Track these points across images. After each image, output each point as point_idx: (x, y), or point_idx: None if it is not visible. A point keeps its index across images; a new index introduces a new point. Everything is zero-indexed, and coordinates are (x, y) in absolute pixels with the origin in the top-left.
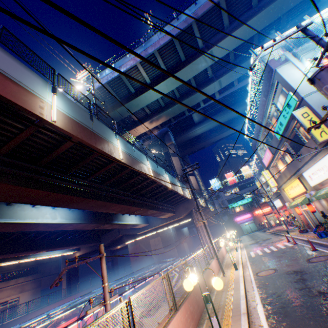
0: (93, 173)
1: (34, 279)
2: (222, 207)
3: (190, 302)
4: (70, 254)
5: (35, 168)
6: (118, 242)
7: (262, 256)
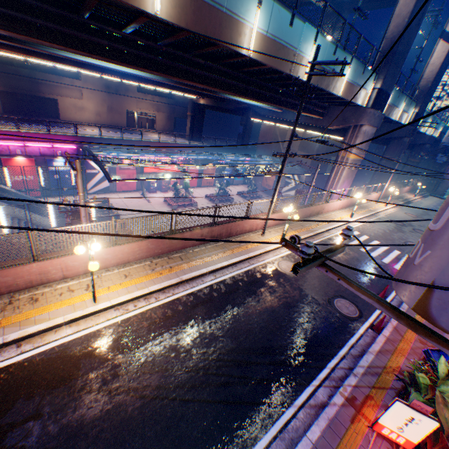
0: (129, 22)
1: (168, 105)
2: None
3: (155, 243)
4: (195, 98)
5: (22, 1)
6: (242, 113)
7: None
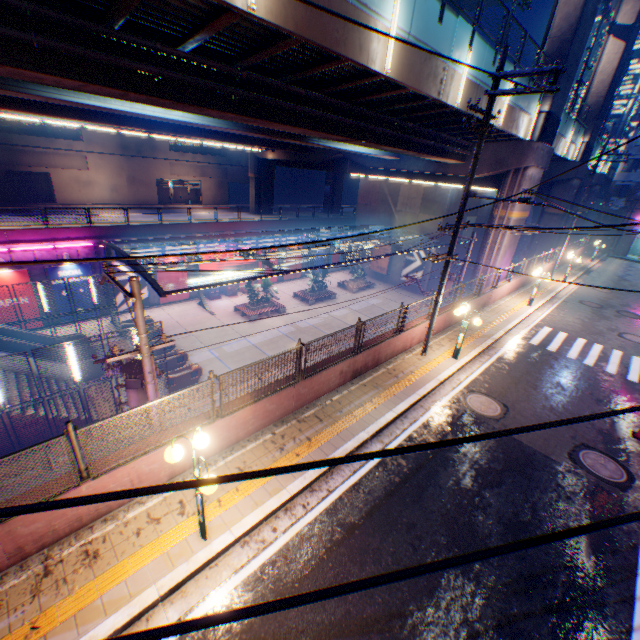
0: (191, 32)
1: (217, 166)
2: (633, 174)
3: (276, 400)
4: (259, 152)
5: (3, 3)
6: (335, 167)
7: (541, 360)
